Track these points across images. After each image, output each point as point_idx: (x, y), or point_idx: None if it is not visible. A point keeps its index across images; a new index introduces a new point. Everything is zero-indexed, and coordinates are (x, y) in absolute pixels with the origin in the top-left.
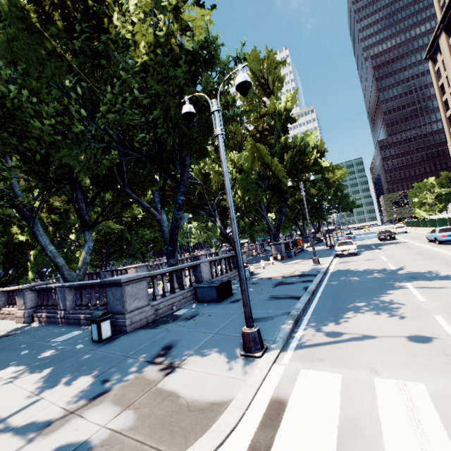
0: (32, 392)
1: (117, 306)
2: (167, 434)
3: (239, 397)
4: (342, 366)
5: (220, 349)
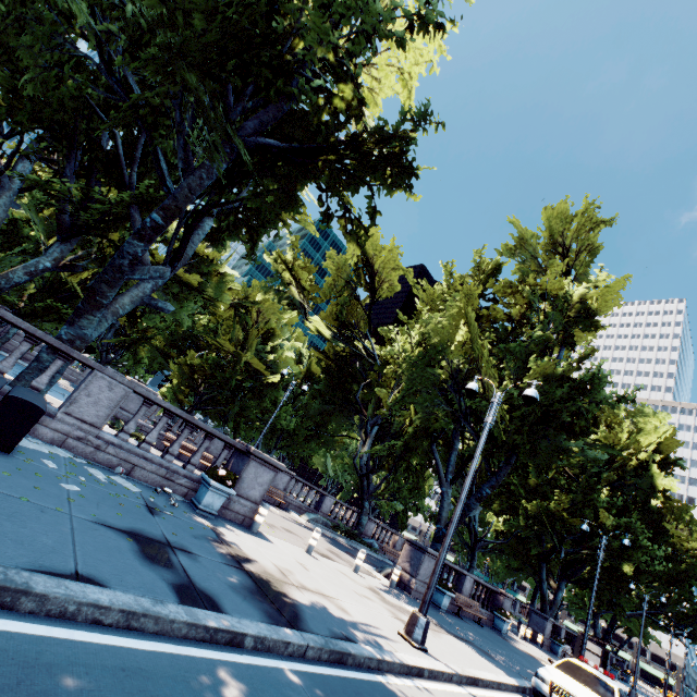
0: None
1: None
2: None
3: None
4: None
5: None
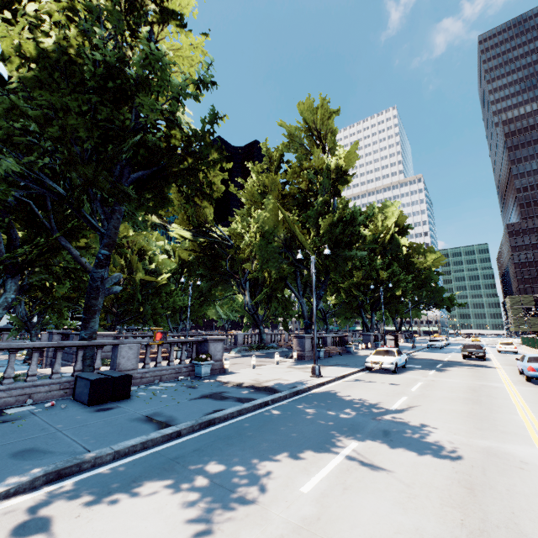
0: None
1: None
2: None
3: None
4: None
5: None
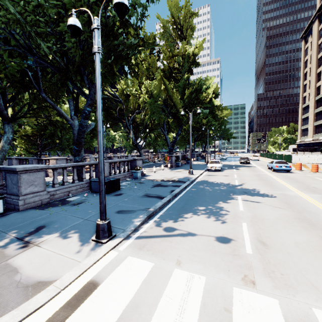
0: None
1: (14, 189)
2: None
3: (65, 277)
4: (159, 256)
5: (80, 233)
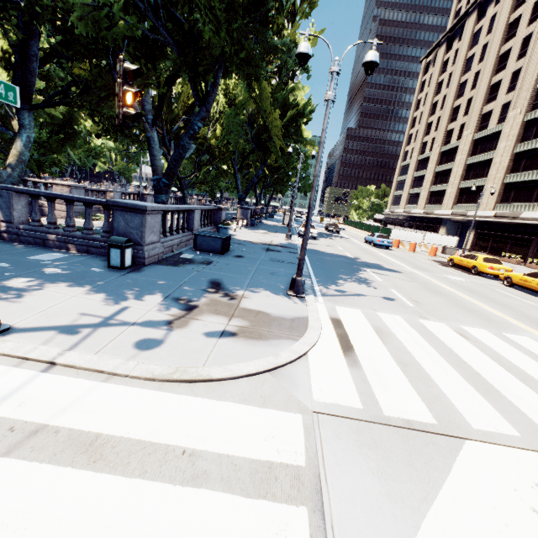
0: (106, 302)
1: (131, 235)
2: (283, 329)
3: (312, 315)
4: (357, 306)
5: (267, 290)
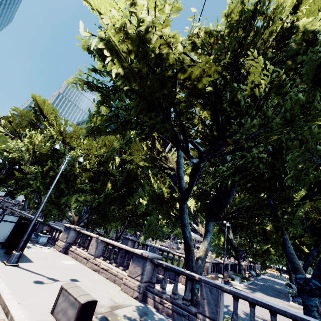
0: None
1: None
2: None
3: None
4: None
5: None
